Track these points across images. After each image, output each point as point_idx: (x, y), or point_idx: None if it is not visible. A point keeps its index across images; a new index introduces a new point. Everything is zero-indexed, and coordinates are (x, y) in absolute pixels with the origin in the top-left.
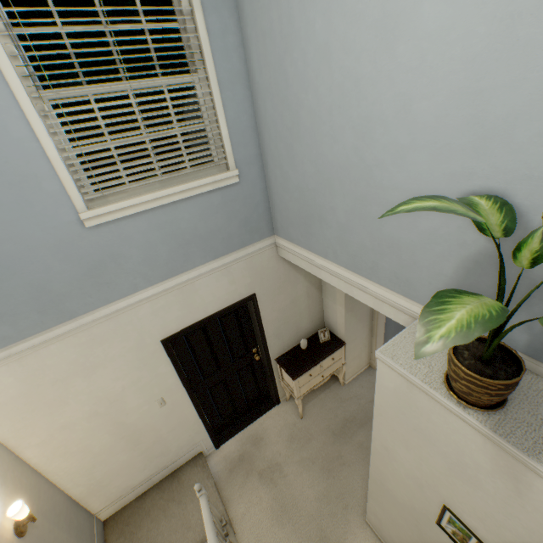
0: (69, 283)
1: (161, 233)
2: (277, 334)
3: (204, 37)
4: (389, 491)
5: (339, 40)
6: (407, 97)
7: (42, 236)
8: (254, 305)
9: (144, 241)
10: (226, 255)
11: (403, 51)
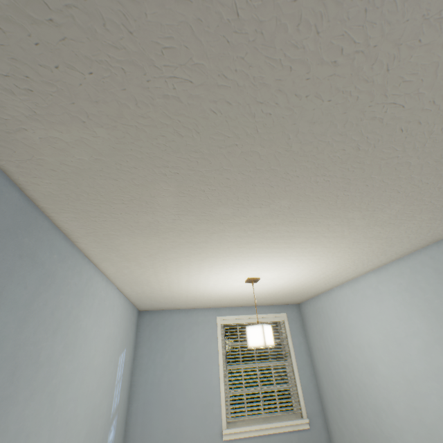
0: None
1: None
2: None
3: (291, 346)
4: None
5: (351, 364)
6: (388, 400)
7: (203, 439)
8: None
9: None
10: None
11: (378, 378)
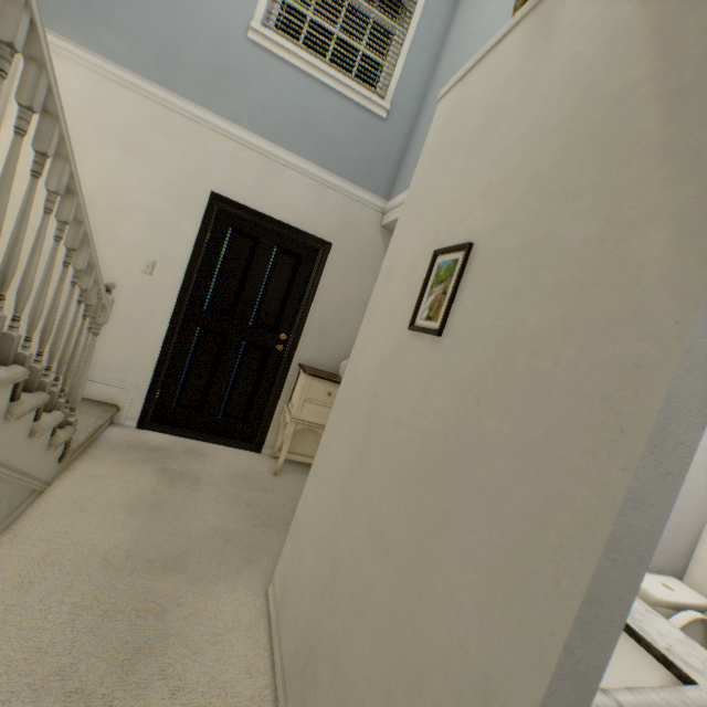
0: (197, 63)
1: (294, 98)
2: (322, 329)
3: (420, 6)
4: (353, 389)
5: None
6: None
7: (215, 15)
8: (322, 255)
9: (277, 90)
10: (331, 174)
11: None
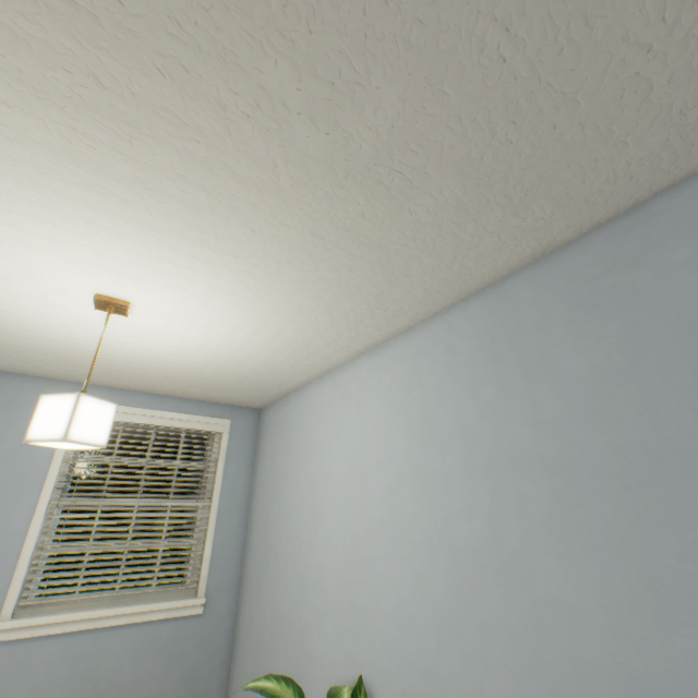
0: None
1: (72, 669)
2: None
3: (219, 477)
4: None
5: (296, 509)
6: (323, 568)
7: None
8: None
9: (44, 677)
10: None
11: (321, 533)
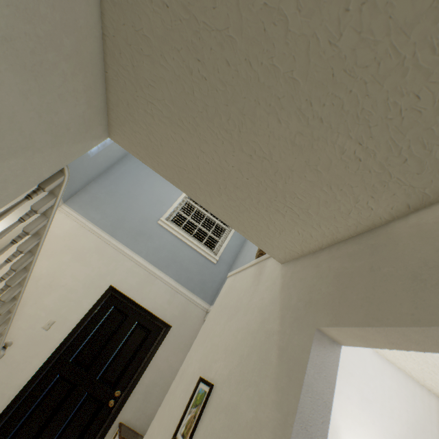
0: (130, 228)
1: (172, 248)
2: (148, 390)
3: None
4: None
5: None
6: None
7: (146, 213)
8: (164, 333)
9: (164, 243)
10: (181, 285)
11: None
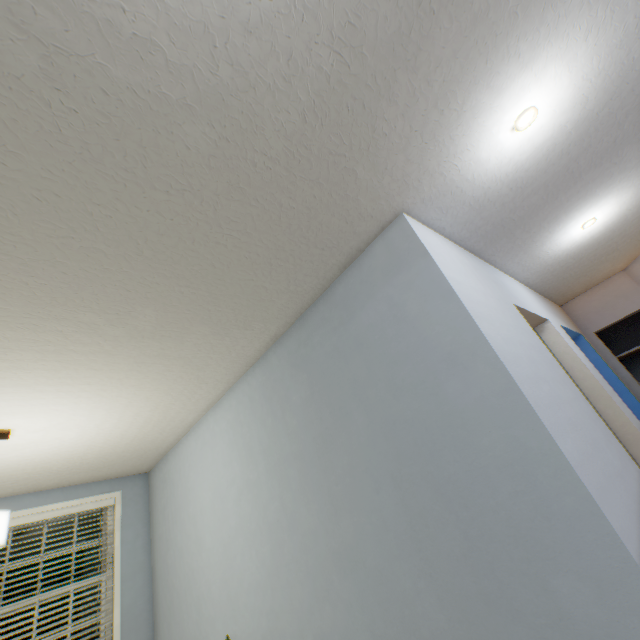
0: None
1: None
2: None
3: (118, 545)
4: None
5: (186, 545)
6: (209, 582)
7: None
8: None
9: None
10: None
11: (204, 555)
